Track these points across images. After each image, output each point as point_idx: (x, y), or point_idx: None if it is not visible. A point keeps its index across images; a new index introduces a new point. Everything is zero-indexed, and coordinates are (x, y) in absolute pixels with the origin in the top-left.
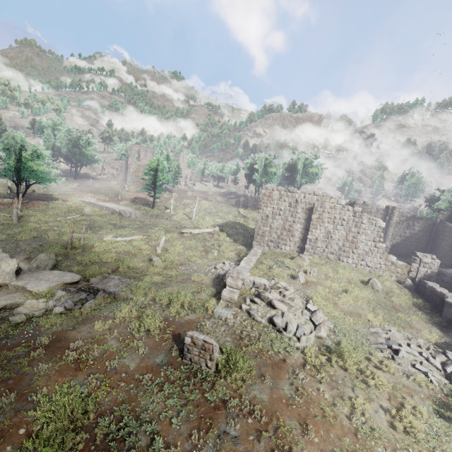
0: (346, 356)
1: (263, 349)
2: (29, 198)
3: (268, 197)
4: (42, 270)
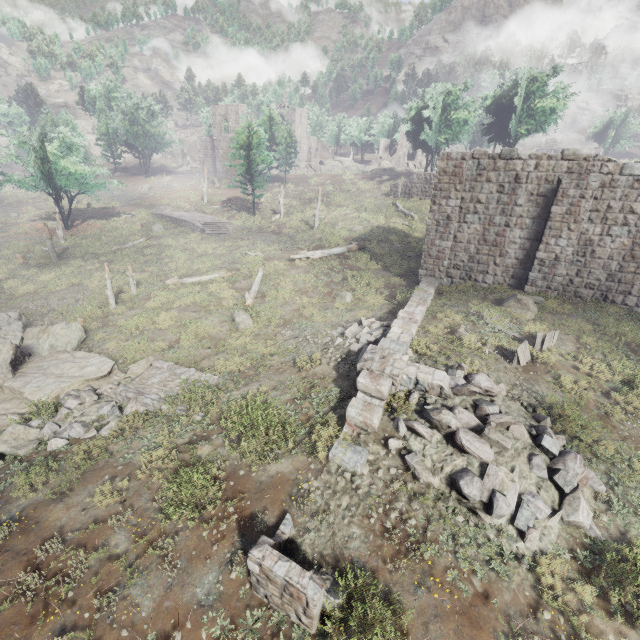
0: None
1: (433, 566)
2: (81, 218)
3: (452, 176)
4: (59, 354)
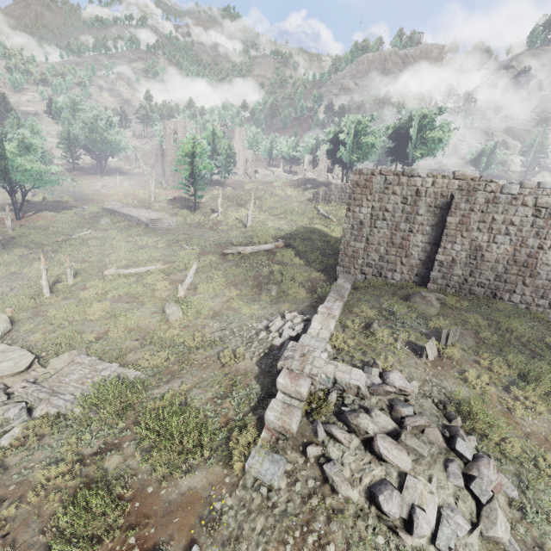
0: None
1: None
2: (33, 210)
3: (364, 188)
4: None
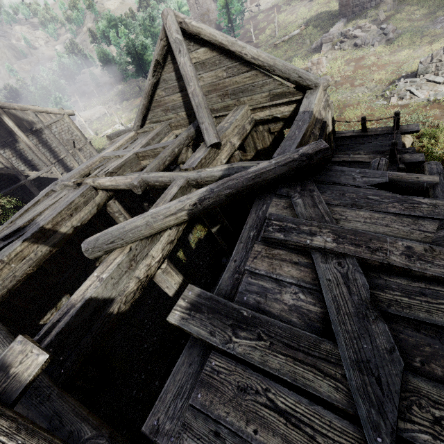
0: (404, 39)
1: (350, 58)
2: None
3: None
4: None
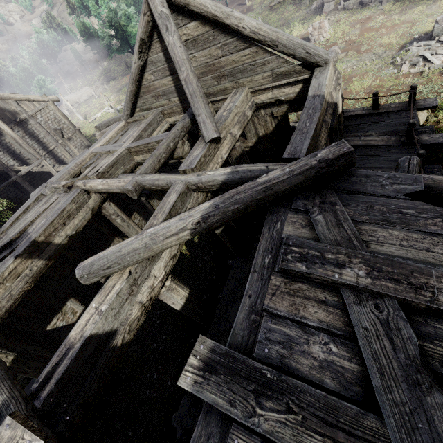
0: None
1: (355, 19)
2: None
3: None
4: None
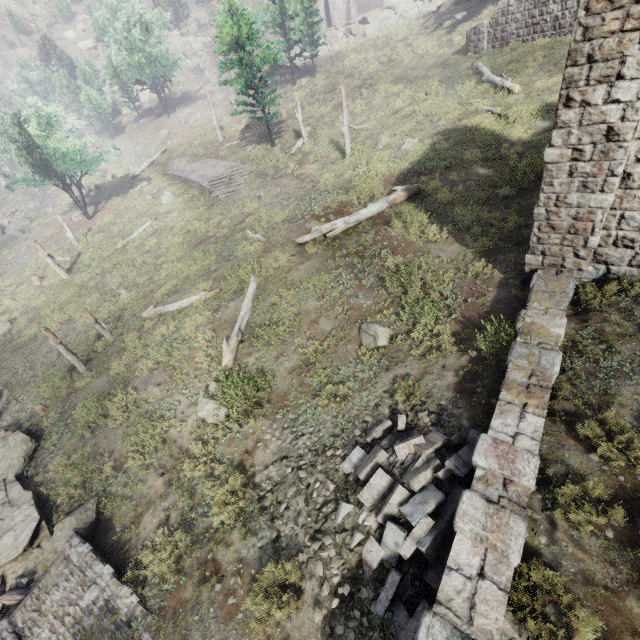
0: None
1: None
2: (101, 200)
3: (636, 4)
4: None
